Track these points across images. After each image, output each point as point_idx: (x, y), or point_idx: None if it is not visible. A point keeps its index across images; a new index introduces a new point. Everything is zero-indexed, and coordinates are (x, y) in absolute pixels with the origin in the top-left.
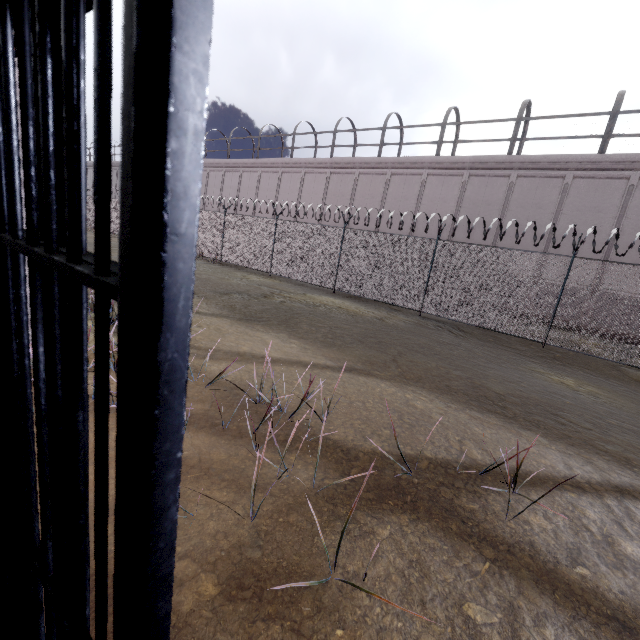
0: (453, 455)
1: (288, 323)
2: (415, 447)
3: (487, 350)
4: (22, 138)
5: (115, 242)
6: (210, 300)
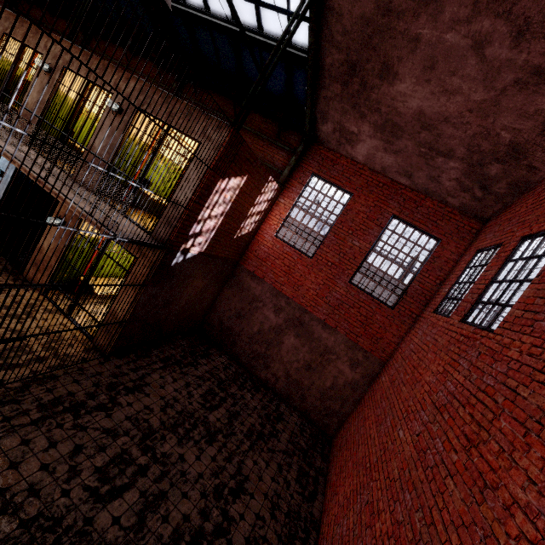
0: None
1: None
2: None
3: None
4: None
5: None
6: None
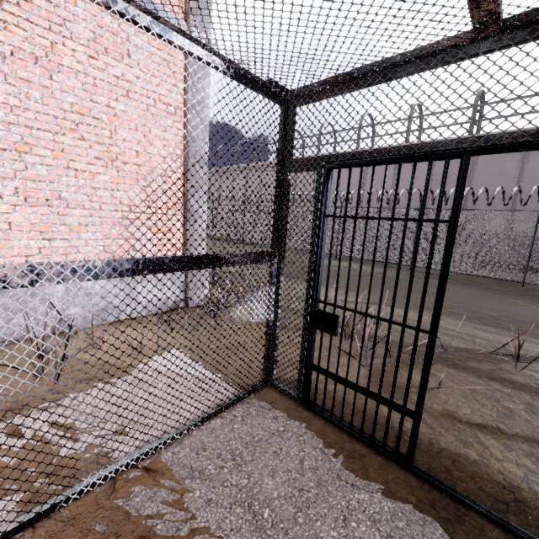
0: (470, 345)
1: None
2: (442, 341)
3: (473, 291)
4: (396, 193)
5: None
6: (256, 267)
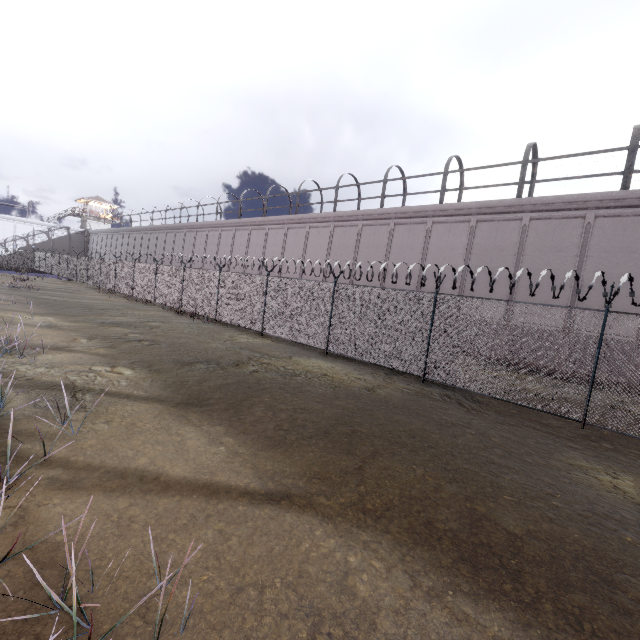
0: None
1: (240, 406)
2: None
3: (508, 430)
4: None
5: (119, 303)
6: (161, 375)
